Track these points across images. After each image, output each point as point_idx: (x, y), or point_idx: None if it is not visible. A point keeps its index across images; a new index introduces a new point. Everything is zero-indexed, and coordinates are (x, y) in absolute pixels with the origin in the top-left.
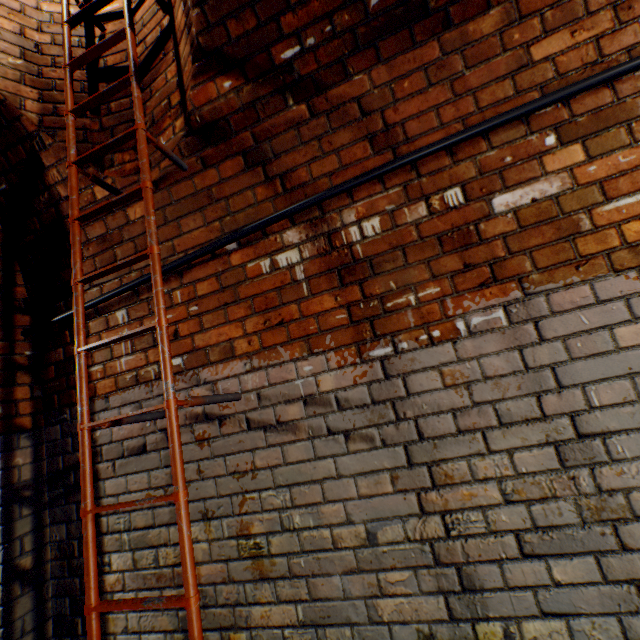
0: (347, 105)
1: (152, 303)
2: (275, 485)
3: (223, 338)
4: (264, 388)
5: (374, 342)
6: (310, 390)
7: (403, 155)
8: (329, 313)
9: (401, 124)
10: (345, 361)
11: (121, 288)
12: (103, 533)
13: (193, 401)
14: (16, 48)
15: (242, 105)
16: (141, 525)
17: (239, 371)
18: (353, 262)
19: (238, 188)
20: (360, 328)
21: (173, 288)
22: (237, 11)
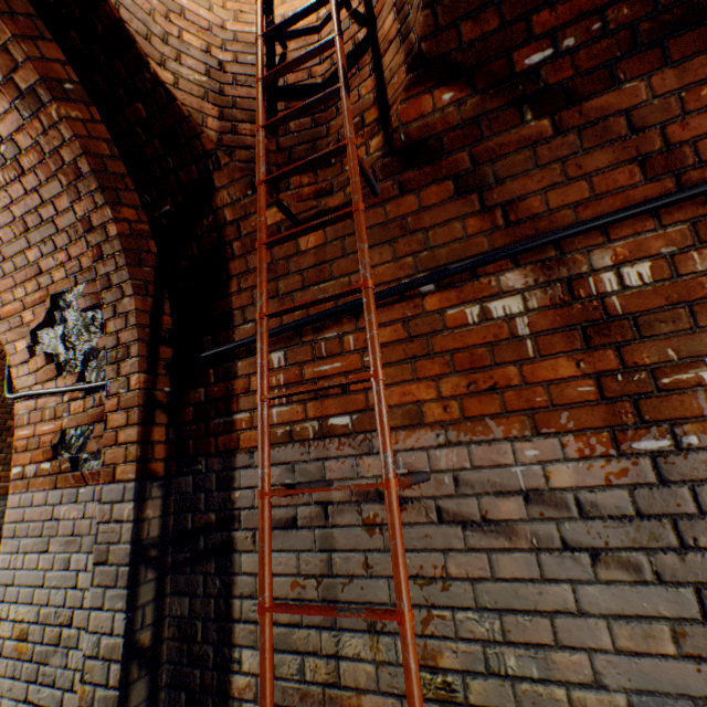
0: (609, 119)
1: (316, 347)
2: (477, 605)
3: (407, 399)
4: (463, 470)
5: (639, 429)
6: (534, 483)
7: (691, 182)
8: (566, 382)
9: (691, 143)
10: (591, 450)
11: (284, 326)
12: (234, 619)
13: (405, 481)
14: (202, 65)
15: (461, 121)
16: (283, 620)
17: (428, 443)
18: (605, 318)
19: (442, 218)
20: (616, 408)
21: (344, 332)
22: (476, 11)
